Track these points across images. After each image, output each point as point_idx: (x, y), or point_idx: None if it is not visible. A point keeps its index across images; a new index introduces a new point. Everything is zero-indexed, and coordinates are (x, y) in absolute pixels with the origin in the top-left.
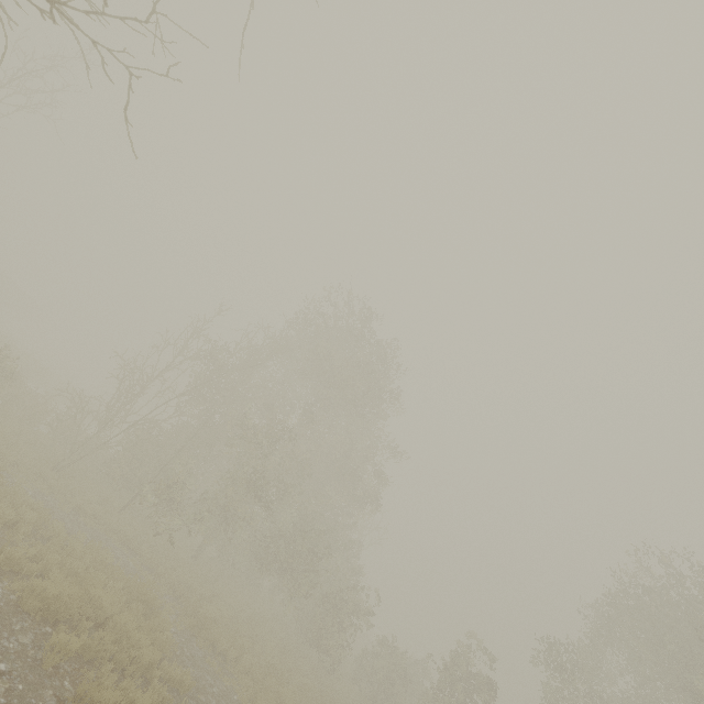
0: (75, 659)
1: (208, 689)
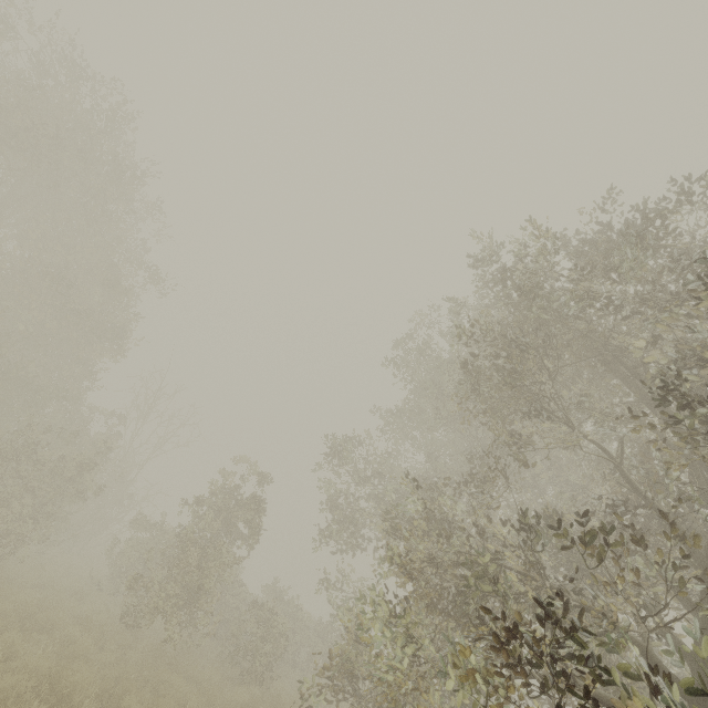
0: None
1: None
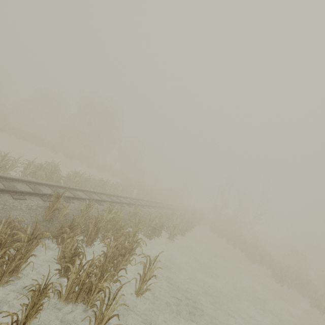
0: None
1: None
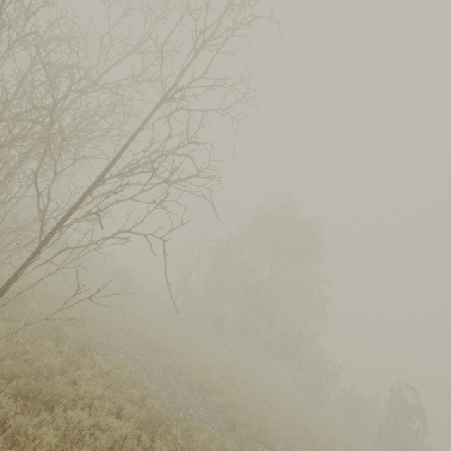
0: (218, 405)
1: (268, 417)
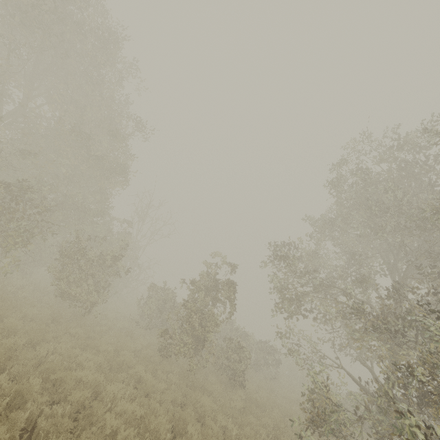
0: None
1: None
